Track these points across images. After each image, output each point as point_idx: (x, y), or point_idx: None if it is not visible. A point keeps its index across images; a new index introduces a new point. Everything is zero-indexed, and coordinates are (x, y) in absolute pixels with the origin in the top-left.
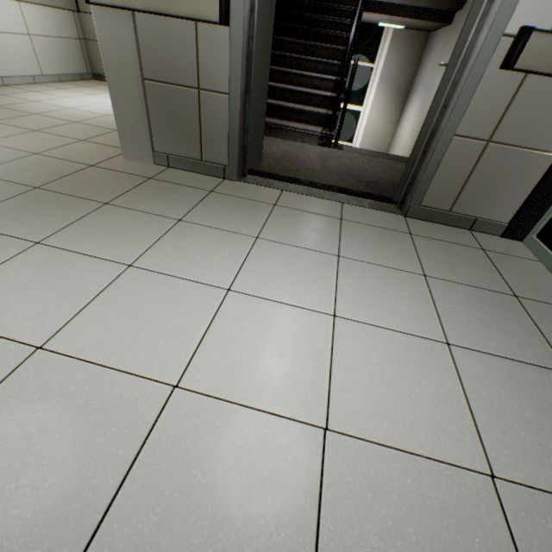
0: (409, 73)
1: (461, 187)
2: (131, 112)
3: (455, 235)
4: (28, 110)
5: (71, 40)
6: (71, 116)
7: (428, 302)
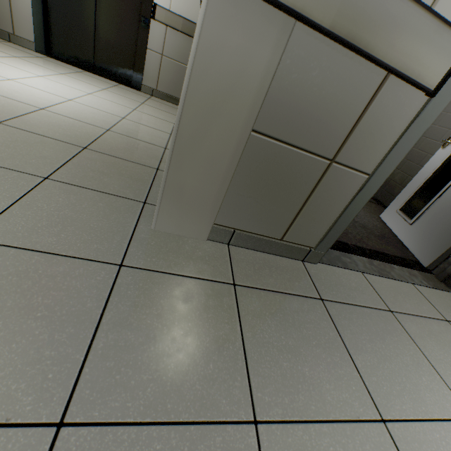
0: None
1: None
2: (203, 172)
3: None
4: None
5: None
6: None
7: None
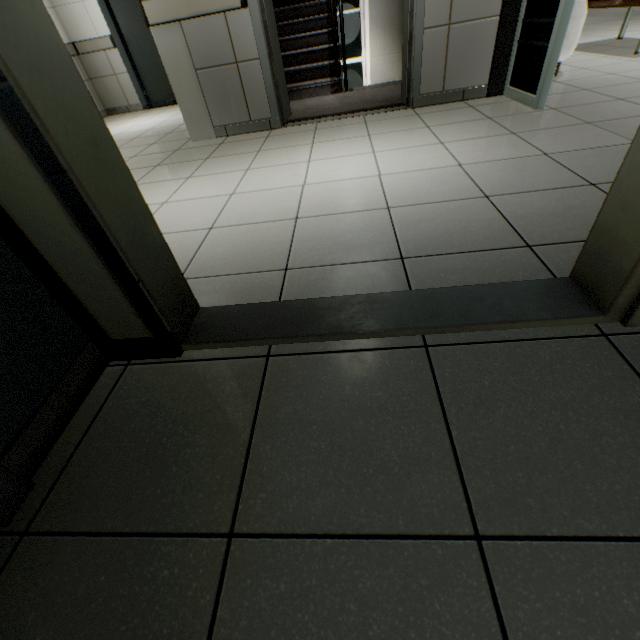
0: (397, 5)
1: (443, 69)
2: (192, 100)
3: (451, 106)
4: None
5: None
6: (125, 137)
7: (430, 135)
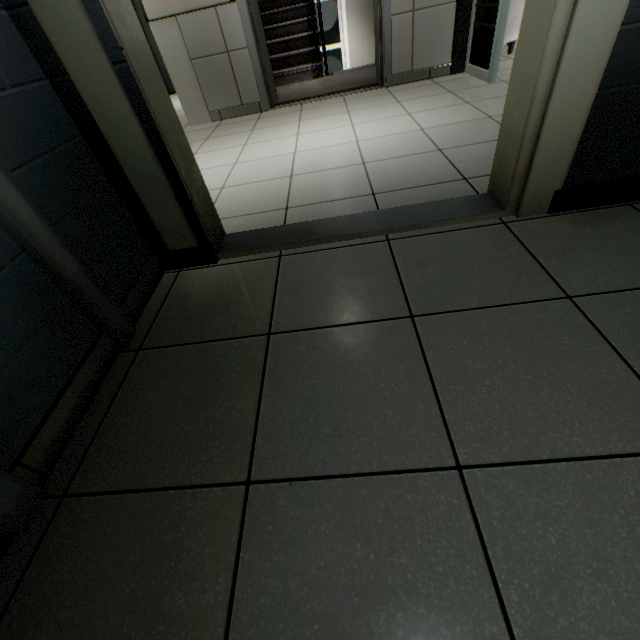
0: None
1: (411, 51)
2: (188, 88)
3: (419, 84)
4: None
5: None
6: None
7: (400, 108)
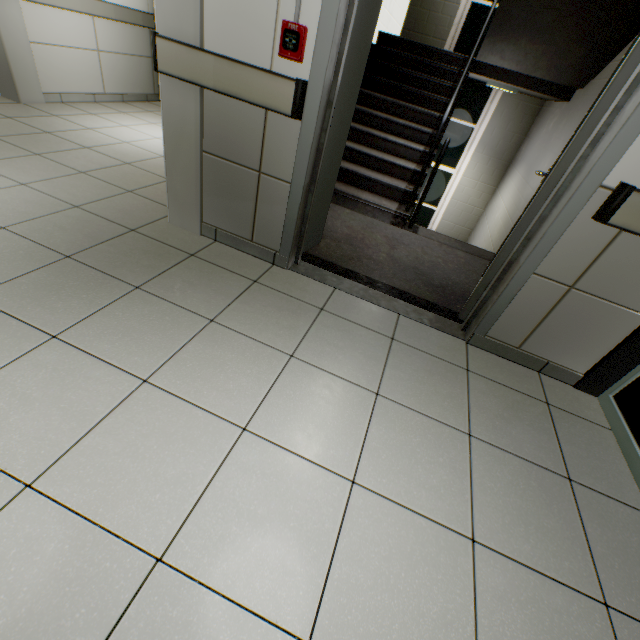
0: (514, 141)
1: (534, 326)
2: (184, 180)
3: (520, 377)
4: (80, 142)
5: (142, 58)
6: (124, 153)
7: (464, 475)
